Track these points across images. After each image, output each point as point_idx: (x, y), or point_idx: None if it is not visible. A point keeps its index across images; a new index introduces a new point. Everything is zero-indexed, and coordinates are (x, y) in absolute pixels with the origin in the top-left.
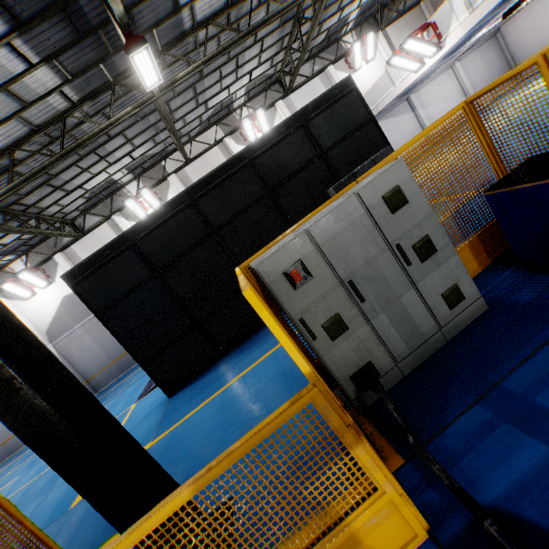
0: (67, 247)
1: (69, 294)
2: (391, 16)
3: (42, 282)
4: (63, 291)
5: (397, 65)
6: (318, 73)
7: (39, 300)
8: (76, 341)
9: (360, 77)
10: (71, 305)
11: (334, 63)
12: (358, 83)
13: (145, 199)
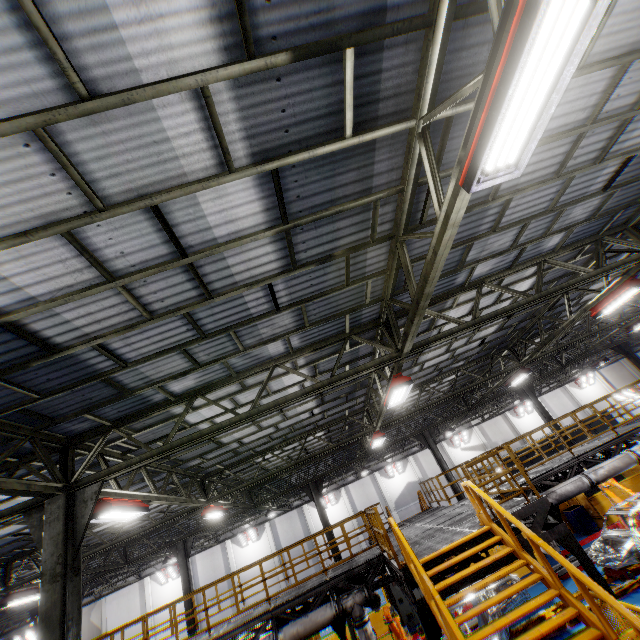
0: (414, 453)
1: (411, 481)
2: (602, 366)
3: (401, 470)
4: (408, 478)
5: (618, 398)
6: (558, 386)
7: (395, 480)
8: (410, 514)
9: (586, 392)
10: (411, 489)
11: (568, 383)
12: (586, 395)
13: (462, 436)
